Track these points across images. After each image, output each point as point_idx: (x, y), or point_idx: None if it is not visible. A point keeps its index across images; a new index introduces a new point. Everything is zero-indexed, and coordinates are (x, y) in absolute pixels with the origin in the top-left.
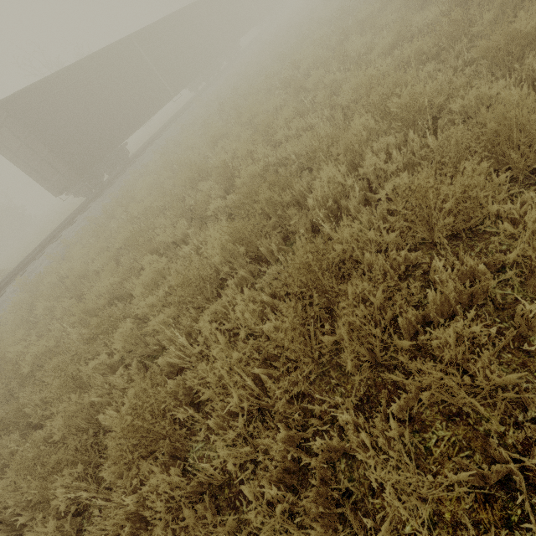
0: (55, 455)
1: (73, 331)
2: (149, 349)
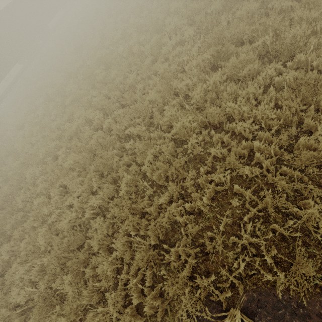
0: None
1: None
2: None
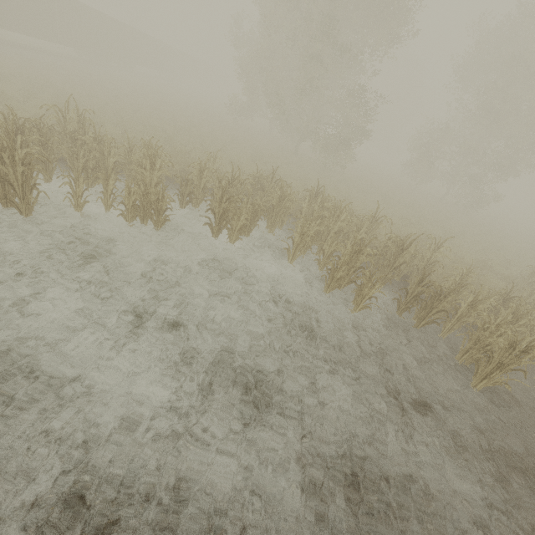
0: None
1: None
2: None
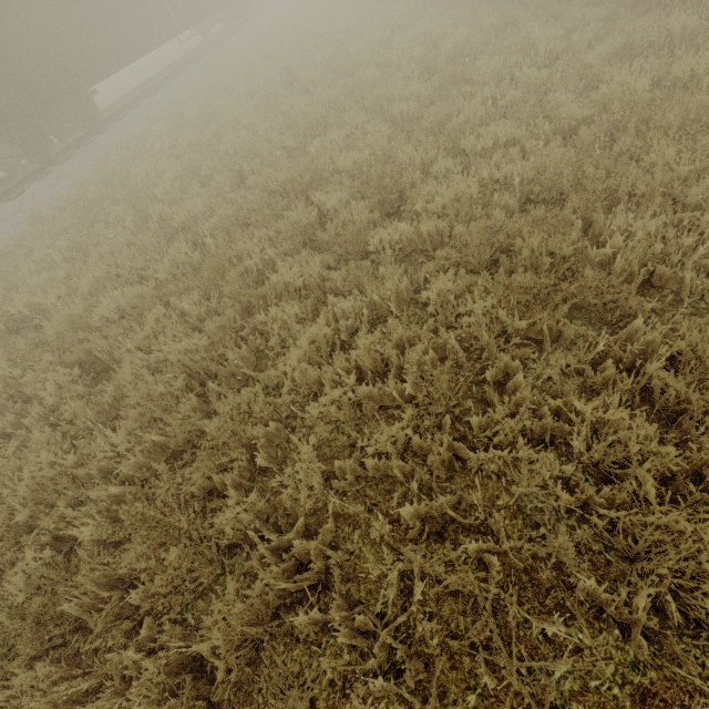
0: (191, 702)
1: (112, 434)
2: (344, 482)
